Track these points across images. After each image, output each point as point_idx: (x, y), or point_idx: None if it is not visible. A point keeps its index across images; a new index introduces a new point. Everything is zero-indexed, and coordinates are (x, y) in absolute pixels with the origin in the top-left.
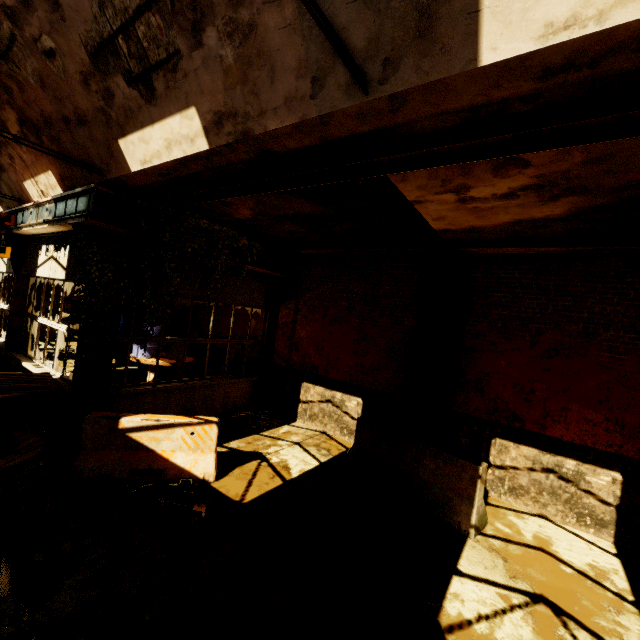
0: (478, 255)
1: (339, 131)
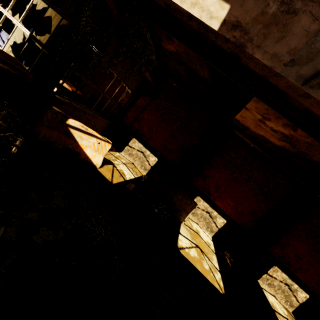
0: (235, 134)
1: (274, 81)
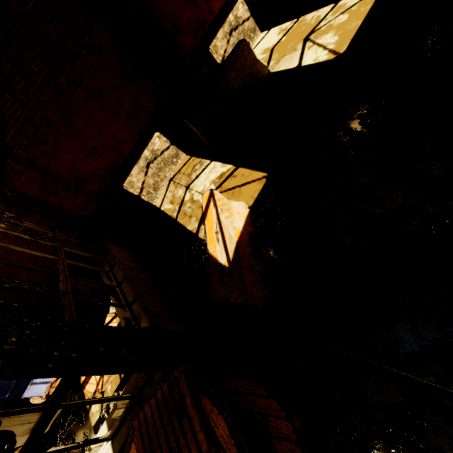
0: None
1: None
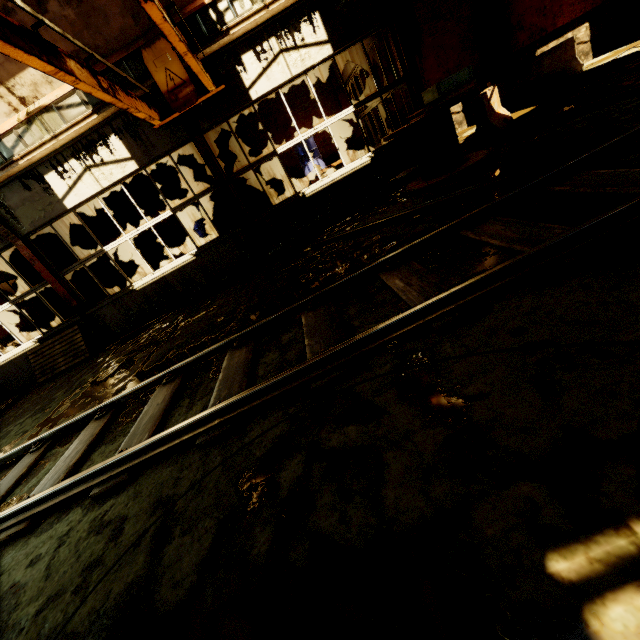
0: None
1: None
